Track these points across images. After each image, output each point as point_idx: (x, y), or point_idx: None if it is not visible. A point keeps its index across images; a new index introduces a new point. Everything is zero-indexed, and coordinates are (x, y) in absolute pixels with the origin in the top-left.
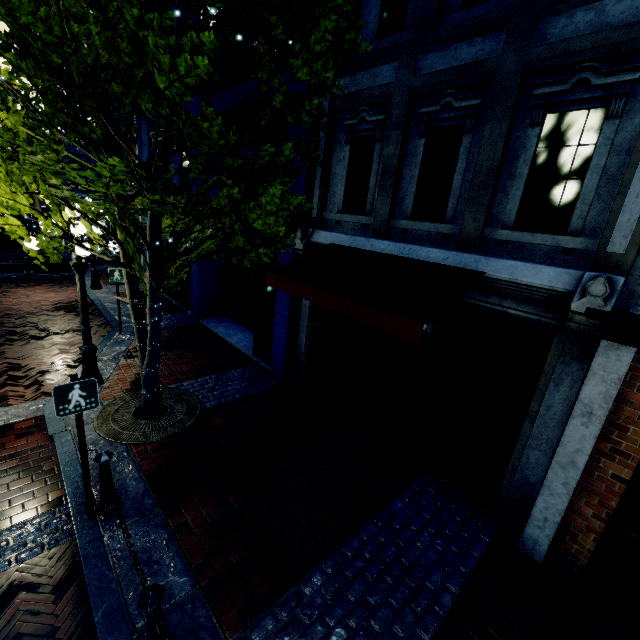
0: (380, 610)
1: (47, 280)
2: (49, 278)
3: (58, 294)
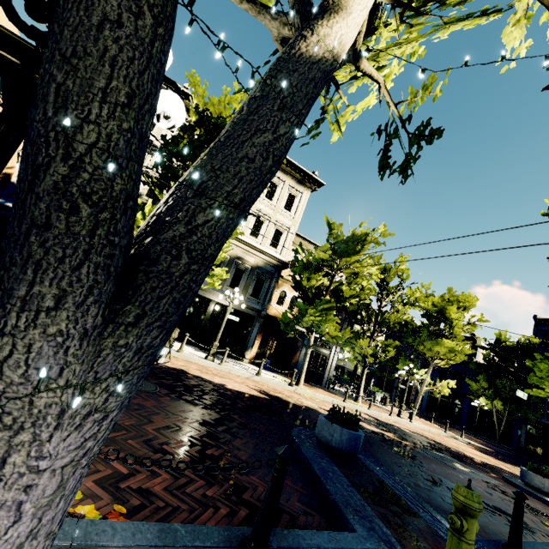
0: None
1: None
2: None
3: None
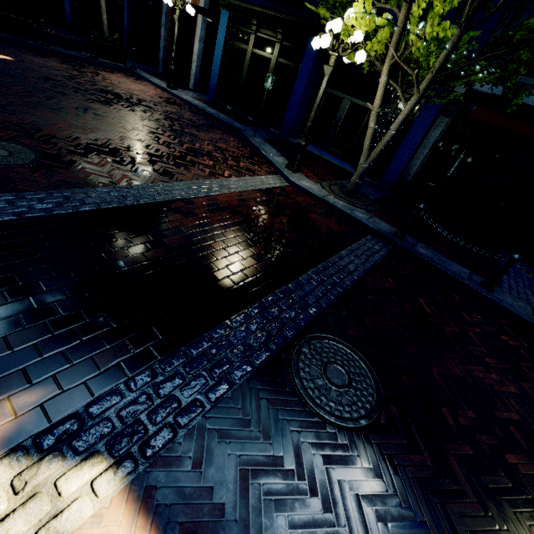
0: (532, 287)
1: (111, 68)
2: (110, 66)
3: (145, 87)
